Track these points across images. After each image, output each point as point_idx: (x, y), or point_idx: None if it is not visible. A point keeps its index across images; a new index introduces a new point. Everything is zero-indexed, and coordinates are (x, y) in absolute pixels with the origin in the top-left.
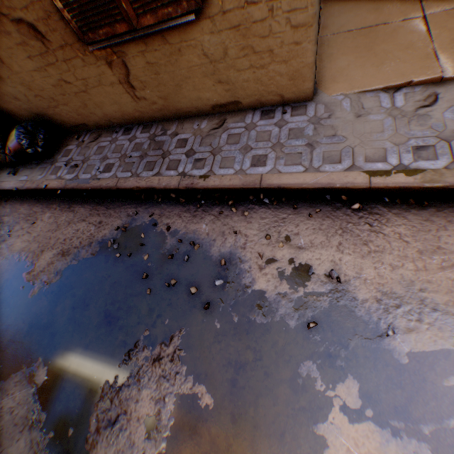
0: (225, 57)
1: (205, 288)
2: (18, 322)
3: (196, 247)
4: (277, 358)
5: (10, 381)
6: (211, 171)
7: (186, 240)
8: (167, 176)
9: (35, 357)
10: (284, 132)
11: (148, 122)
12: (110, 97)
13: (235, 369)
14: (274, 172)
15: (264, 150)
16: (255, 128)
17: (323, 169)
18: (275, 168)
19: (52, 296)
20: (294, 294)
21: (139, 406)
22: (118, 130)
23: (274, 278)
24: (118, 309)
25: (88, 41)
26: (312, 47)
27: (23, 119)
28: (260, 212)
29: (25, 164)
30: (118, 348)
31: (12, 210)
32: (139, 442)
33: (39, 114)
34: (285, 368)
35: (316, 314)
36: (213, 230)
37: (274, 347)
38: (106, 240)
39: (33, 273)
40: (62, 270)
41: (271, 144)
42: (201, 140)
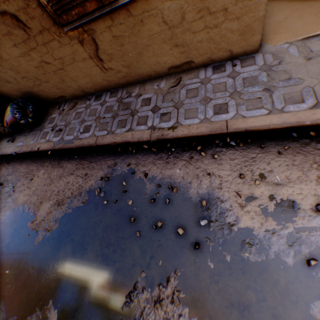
0: (183, 21)
1: (191, 228)
2: (28, 267)
3: (175, 191)
4: (281, 298)
5: None
6: (178, 122)
7: (164, 185)
8: (138, 131)
9: (46, 300)
10: (238, 81)
11: (114, 88)
12: (82, 71)
13: (240, 311)
14: (238, 117)
15: (223, 99)
16: (210, 81)
17: (287, 109)
18: (238, 113)
19: (54, 242)
20: (282, 230)
21: None
22: (90, 98)
23: (257, 215)
24: (113, 252)
25: (62, 23)
26: (265, 1)
27: (15, 98)
28: (228, 154)
29: (20, 133)
30: (119, 290)
31: (13, 170)
32: None
33: (27, 92)
34: (293, 309)
35: (312, 250)
36: (187, 174)
37: (275, 286)
38: (92, 189)
39: (36, 222)
40: (59, 218)
41: (228, 93)
42: (163, 97)
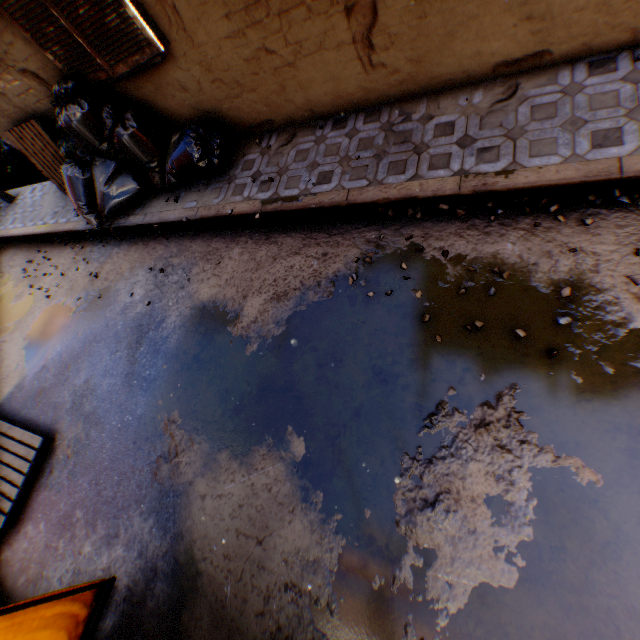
0: None
1: (538, 330)
2: (239, 385)
3: (505, 276)
4: None
5: (252, 454)
6: (515, 163)
7: (482, 268)
8: (433, 179)
9: (280, 426)
10: None
11: (372, 107)
12: (327, 70)
13: (629, 437)
14: None
15: (610, 121)
16: (582, 90)
17: None
18: None
19: (280, 352)
20: None
21: (469, 484)
22: (322, 125)
23: None
24: (393, 364)
25: None
26: None
27: (180, 123)
28: (612, 218)
29: (185, 187)
30: (410, 413)
31: (178, 249)
32: (484, 527)
33: (206, 112)
34: None
35: None
36: (528, 251)
37: None
38: (341, 276)
39: (240, 325)
40: (283, 319)
41: (623, 111)
42: (481, 121)
